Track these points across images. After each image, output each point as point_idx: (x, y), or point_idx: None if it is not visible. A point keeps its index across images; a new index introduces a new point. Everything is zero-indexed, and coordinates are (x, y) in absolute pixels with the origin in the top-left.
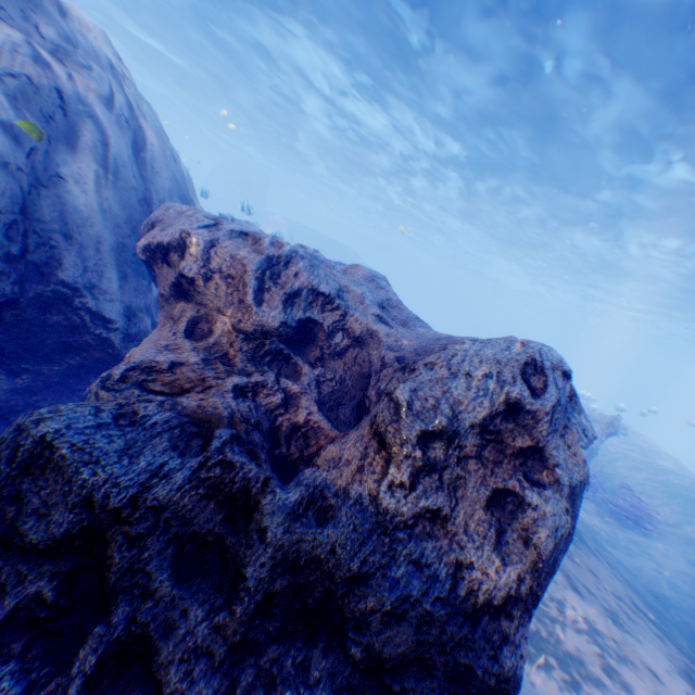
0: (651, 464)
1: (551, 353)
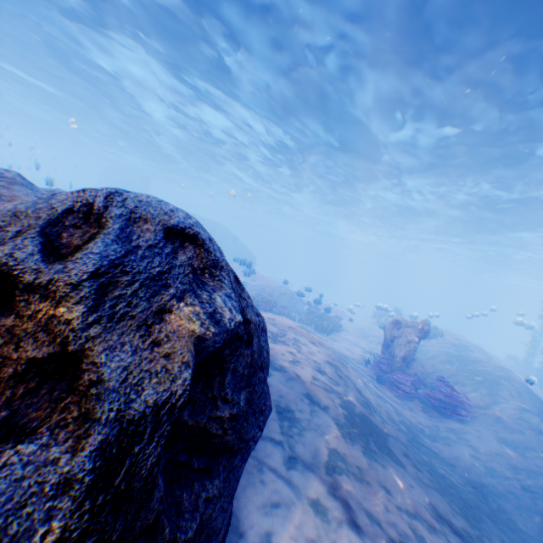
0: (461, 356)
1: (146, 202)
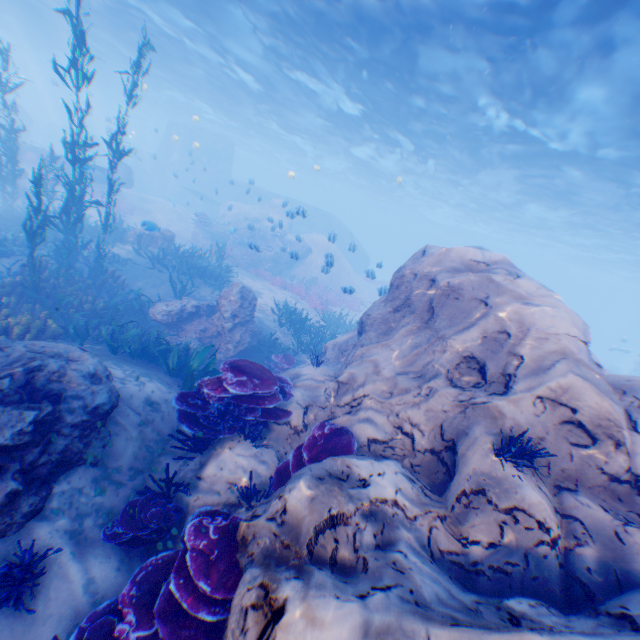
0: None
1: None
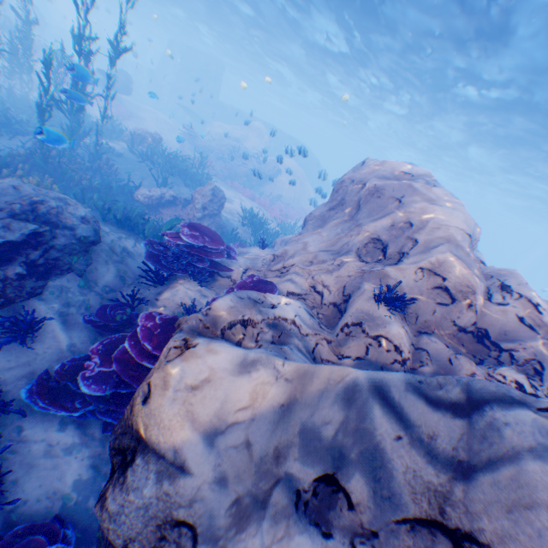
0: None
1: None
